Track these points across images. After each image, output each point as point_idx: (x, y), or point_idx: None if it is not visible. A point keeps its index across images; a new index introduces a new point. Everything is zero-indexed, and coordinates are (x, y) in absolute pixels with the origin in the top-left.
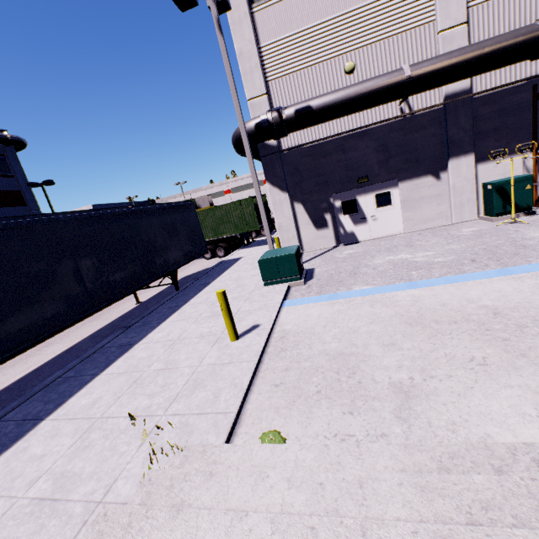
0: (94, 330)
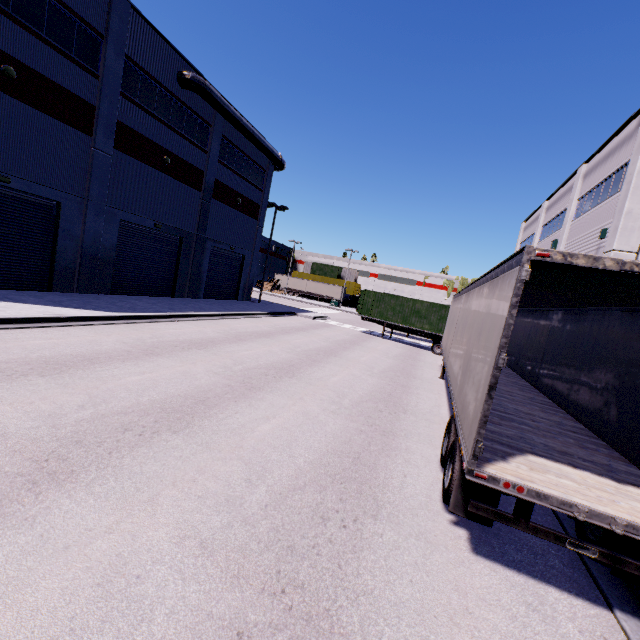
0: (442, 391)
